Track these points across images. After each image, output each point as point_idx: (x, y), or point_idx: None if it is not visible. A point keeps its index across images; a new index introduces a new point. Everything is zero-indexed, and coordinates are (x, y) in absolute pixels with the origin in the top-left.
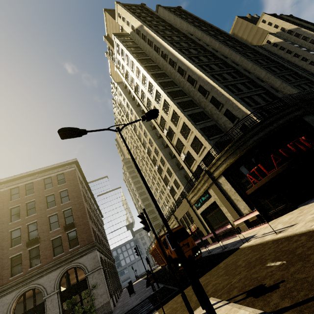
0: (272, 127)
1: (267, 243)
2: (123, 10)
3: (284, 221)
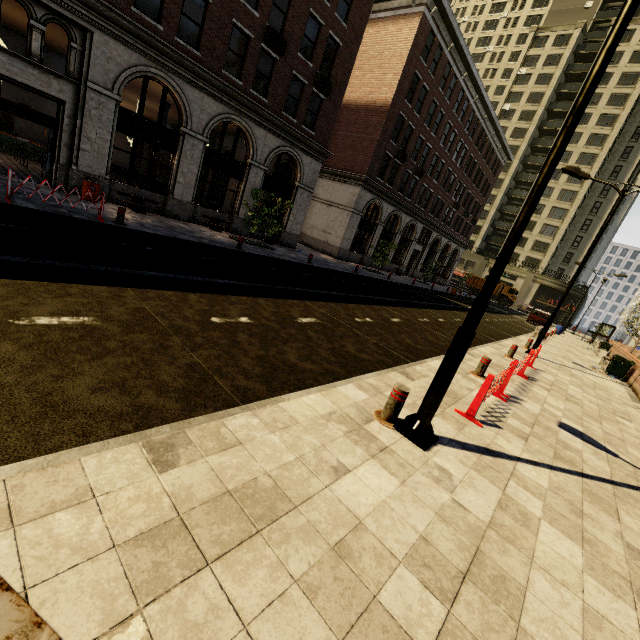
0: (575, 293)
1: None
2: None
3: None
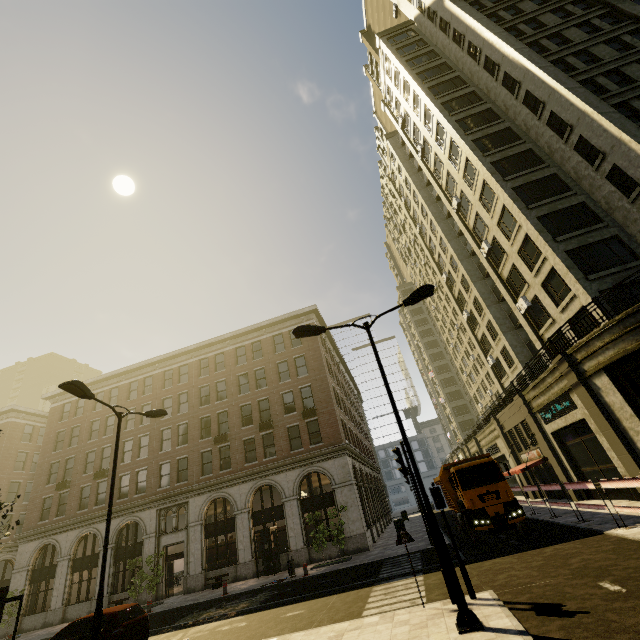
0: None
1: None
2: None
3: None
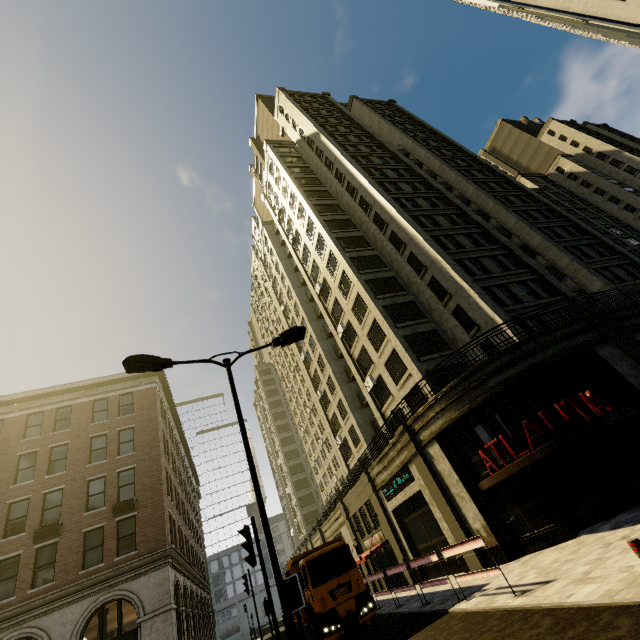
0: (532, 361)
1: (494, 614)
2: (288, 102)
3: (542, 565)
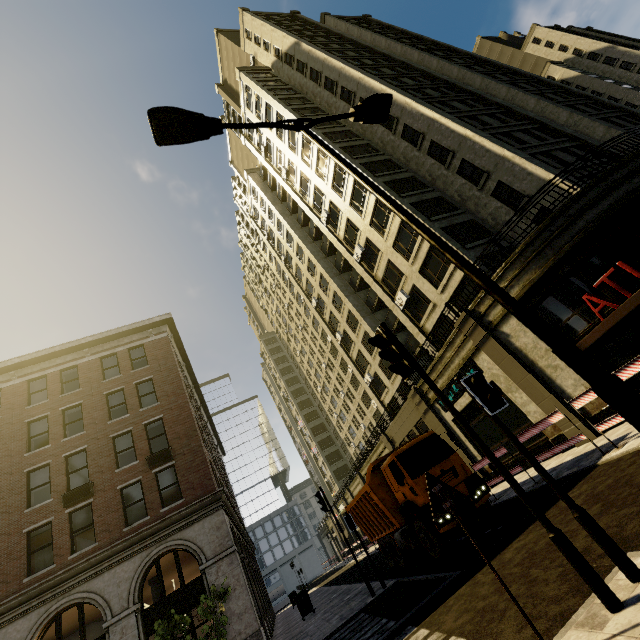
0: (629, 187)
1: None
2: (256, 21)
3: None
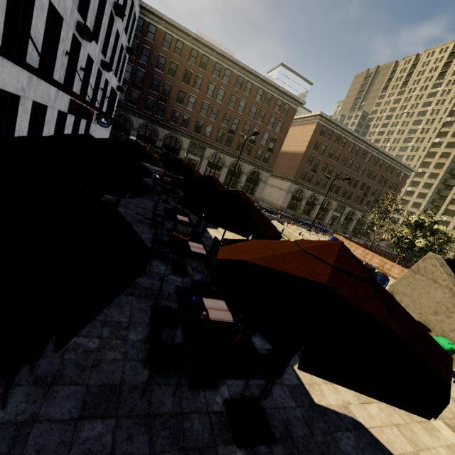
0: None
1: None
2: None
3: None
